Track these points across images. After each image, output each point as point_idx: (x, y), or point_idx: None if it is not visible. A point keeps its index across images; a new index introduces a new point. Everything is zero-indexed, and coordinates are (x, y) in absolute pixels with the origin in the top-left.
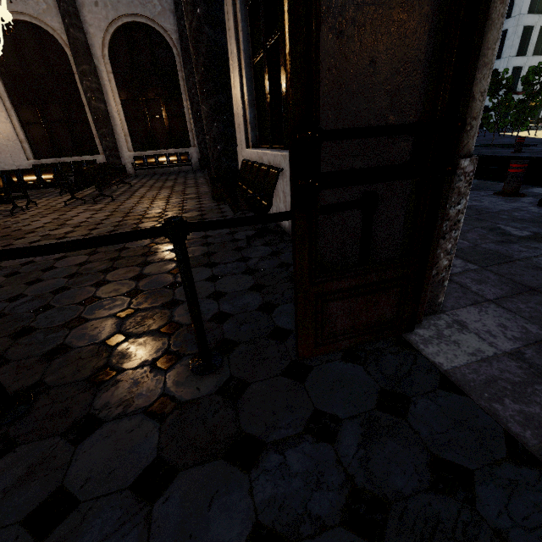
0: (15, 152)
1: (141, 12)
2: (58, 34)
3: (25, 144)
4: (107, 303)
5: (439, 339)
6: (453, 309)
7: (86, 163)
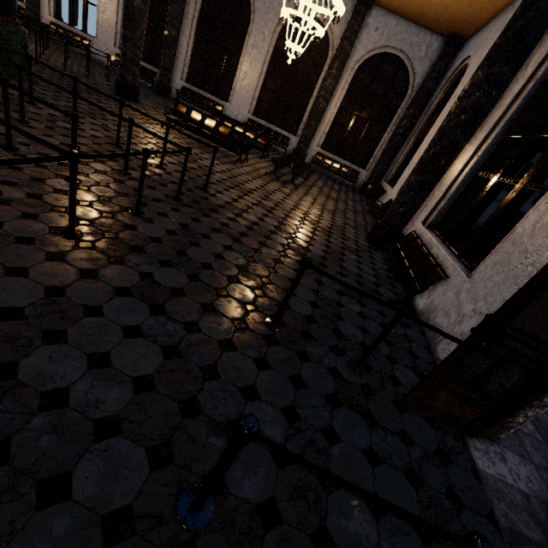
0: (245, 103)
1: (406, 50)
2: (333, 38)
3: (255, 101)
4: (304, 290)
5: (485, 453)
6: (504, 447)
7: (282, 137)
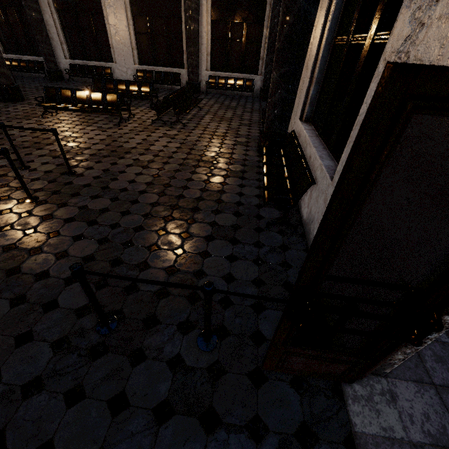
0: (127, 56)
1: None
2: None
3: (135, 51)
4: (162, 255)
5: (367, 401)
6: (396, 378)
7: (173, 75)
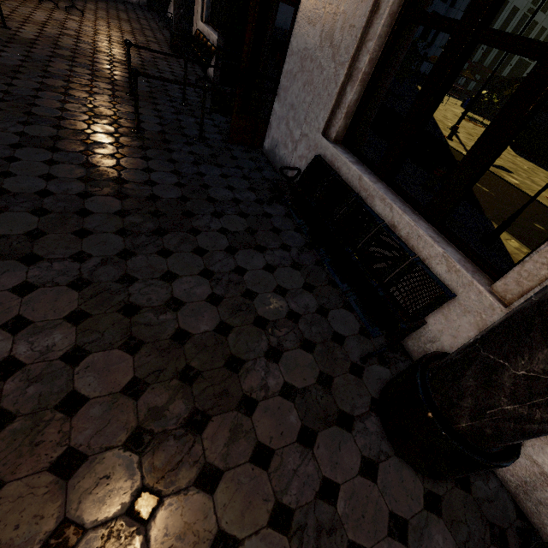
0: None
1: None
2: None
3: None
4: (139, 82)
5: None
6: None
7: None
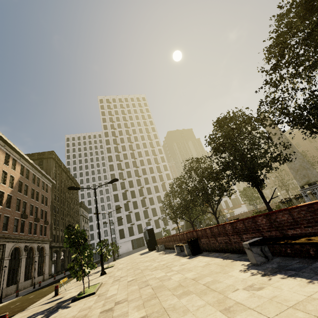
0: None
1: None
2: None
3: None
4: None
5: None
6: None
7: None
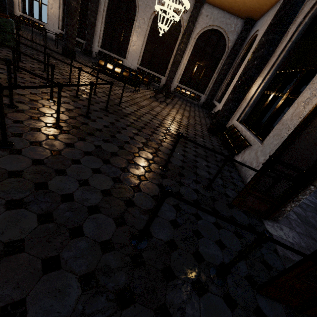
0: (135, 59)
1: (224, 27)
2: (183, 21)
3: (140, 58)
4: (177, 154)
5: (272, 226)
6: (282, 224)
7: (157, 78)
